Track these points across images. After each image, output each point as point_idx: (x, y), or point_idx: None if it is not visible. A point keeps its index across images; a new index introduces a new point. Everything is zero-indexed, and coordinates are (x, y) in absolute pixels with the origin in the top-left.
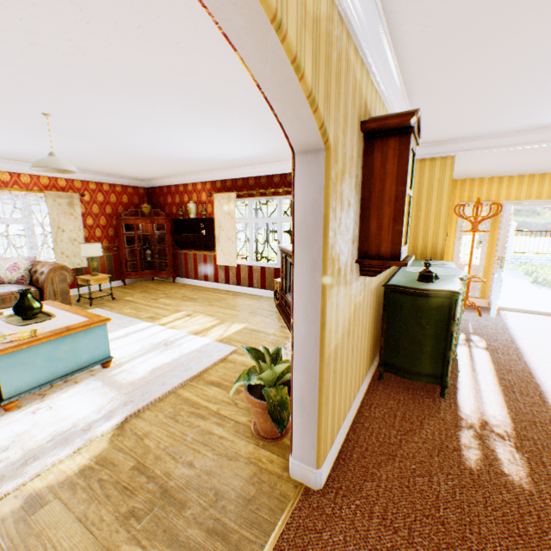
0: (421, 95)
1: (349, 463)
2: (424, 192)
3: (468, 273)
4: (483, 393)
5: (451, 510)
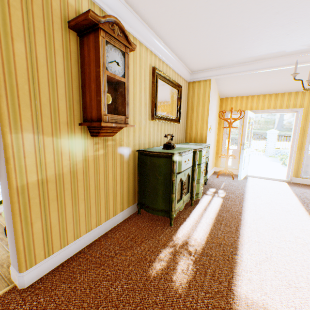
0: (158, 27)
1: (64, 269)
2: (195, 101)
3: (227, 153)
4: (200, 224)
5: (107, 309)
